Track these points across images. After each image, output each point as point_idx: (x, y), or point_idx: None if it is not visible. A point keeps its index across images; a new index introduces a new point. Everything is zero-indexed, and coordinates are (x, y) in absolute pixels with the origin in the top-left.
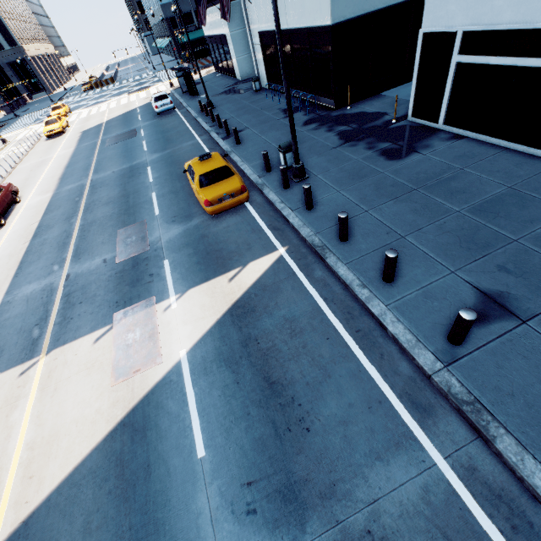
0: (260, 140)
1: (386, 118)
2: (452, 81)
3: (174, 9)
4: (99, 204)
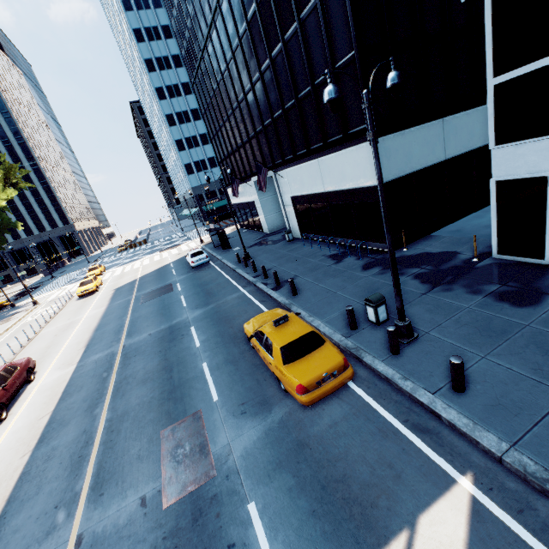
0: (320, 289)
1: (462, 257)
2: None
3: (207, 189)
4: (133, 382)
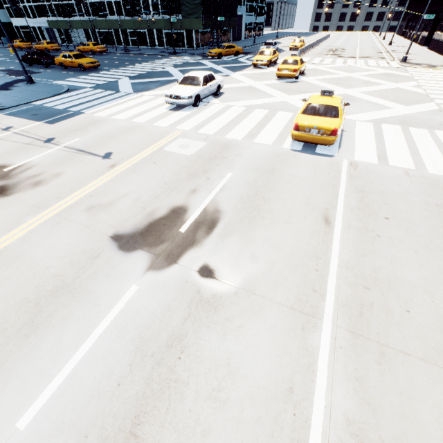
0: None
1: None
2: (23, 34)
3: None
4: None
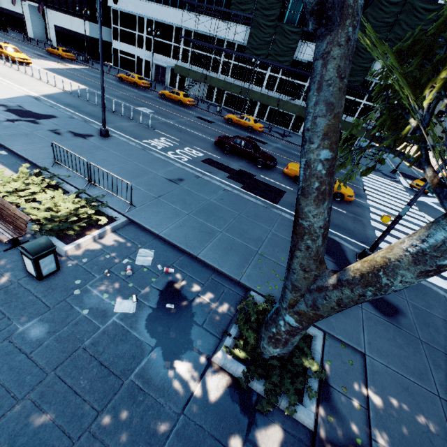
0: None
1: (107, 65)
2: (120, 59)
3: None
4: None
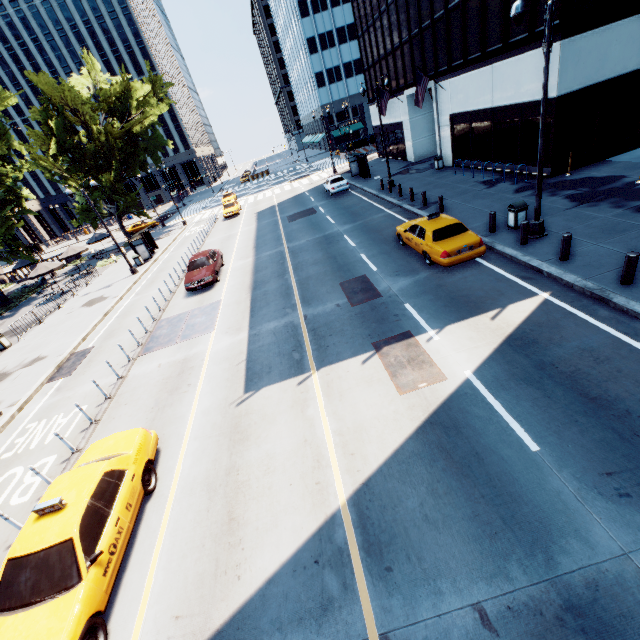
0: (467, 208)
1: (626, 180)
2: None
3: (345, 106)
4: (306, 264)
